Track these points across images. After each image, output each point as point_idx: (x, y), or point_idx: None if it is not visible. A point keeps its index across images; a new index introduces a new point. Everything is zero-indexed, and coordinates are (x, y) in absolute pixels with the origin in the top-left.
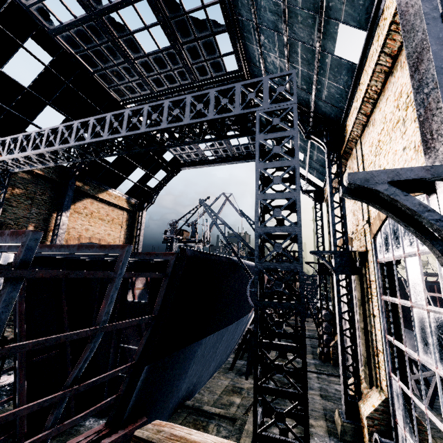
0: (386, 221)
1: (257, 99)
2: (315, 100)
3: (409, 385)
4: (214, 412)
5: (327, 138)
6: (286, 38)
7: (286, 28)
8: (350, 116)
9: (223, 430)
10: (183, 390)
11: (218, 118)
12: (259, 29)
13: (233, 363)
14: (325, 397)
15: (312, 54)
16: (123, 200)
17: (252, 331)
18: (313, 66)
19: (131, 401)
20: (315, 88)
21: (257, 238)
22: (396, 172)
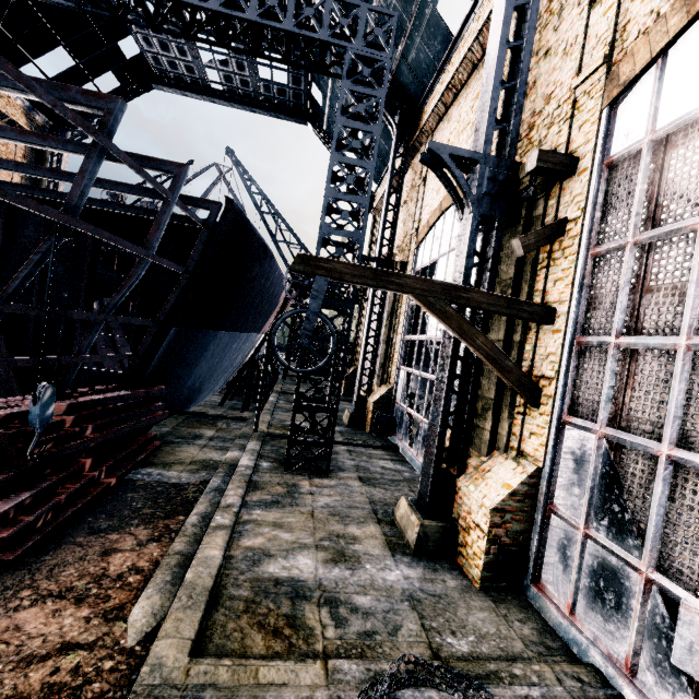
0: (433, 228)
1: (350, 30)
2: (400, 60)
3: (413, 365)
4: (220, 416)
5: (400, 119)
6: None
7: None
8: (430, 101)
9: (235, 425)
10: (186, 390)
11: (298, 34)
12: None
13: (225, 397)
14: None
15: None
16: (17, 108)
17: (256, 361)
18: (410, 9)
19: (153, 363)
20: (405, 42)
21: (327, 202)
22: (454, 149)
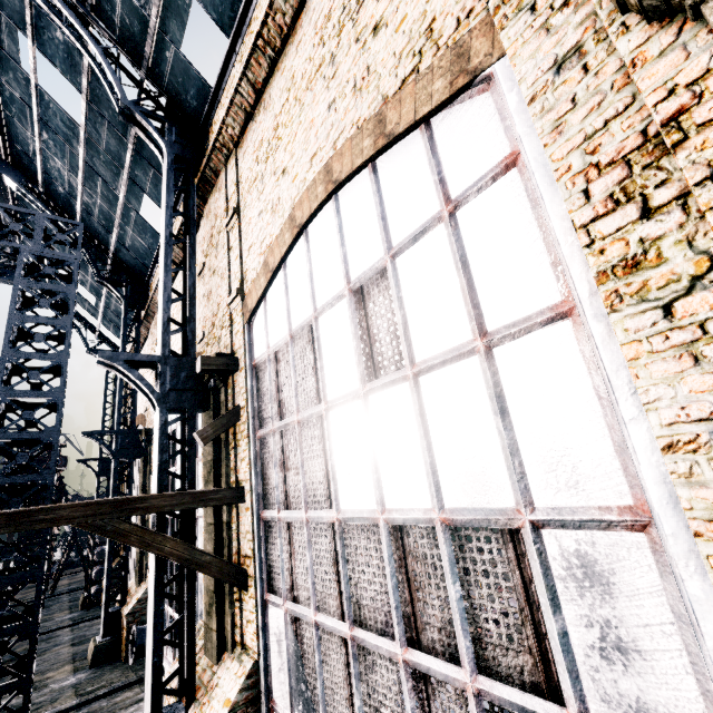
0: None
1: (24, 234)
2: (118, 243)
3: None
4: None
5: (127, 291)
6: (82, 162)
7: (85, 153)
8: (155, 278)
9: None
10: None
11: None
12: (43, 124)
13: None
14: (80, 643)
15: (116, 197)
16: None
17: None
18: (116, 209)
19: None
20: (118, 231)
21: None
22: (130, 355)
